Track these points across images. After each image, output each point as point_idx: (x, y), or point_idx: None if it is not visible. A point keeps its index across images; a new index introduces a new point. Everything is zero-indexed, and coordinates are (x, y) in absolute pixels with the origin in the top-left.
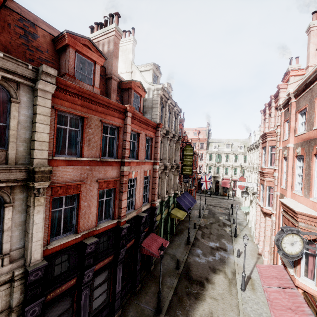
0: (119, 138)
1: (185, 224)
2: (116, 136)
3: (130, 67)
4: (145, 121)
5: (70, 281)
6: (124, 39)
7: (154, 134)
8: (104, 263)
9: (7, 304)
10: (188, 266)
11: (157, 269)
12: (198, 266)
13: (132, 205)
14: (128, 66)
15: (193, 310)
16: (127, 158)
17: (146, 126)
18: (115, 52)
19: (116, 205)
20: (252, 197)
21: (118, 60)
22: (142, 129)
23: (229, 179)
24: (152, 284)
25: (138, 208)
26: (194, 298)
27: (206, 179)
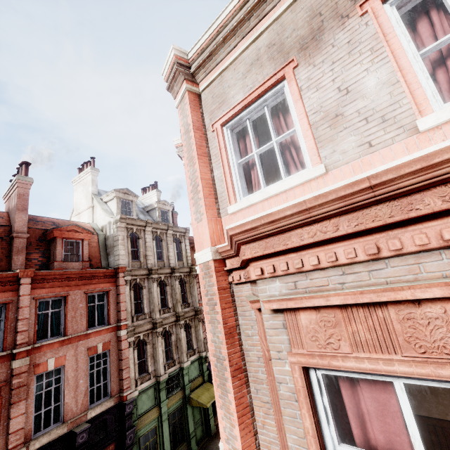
0: (7, 319)
1: None
2: (4, 317)
3: (90, 202)
4: (79, 274)
5: None
6: (83, 172)
7: (112, 285)
8: None
9: None
10: None
11: None
12: None
13: (60, 415)
14: (89, 200)
15: None
16: (23, 345)
17: (85, 280)
18: (20, 205)
19: None
20: None
21: (27, 212)
22: (74, 288)
23: None
24: None
25: (76, 416)
26: None
27: None
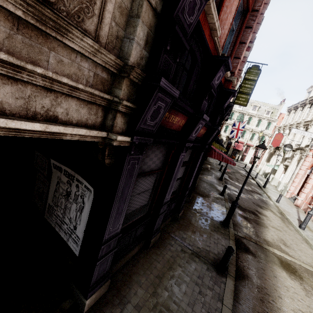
0: None
1: (209, 165)
2: None
3: None
4: None
5: (183, 116)
6: None
7: None
8: (198, 134)
9: (116, 46)
10: (231, 196)
11: (200, 190)
12: (241, 199)
13: None
14: None
15: (261, 233)
16: None
17: None
18: None
19: (235, 48)
20: (296, 153)
21: None
22: None
23: (243, 142)
24: (202, 199)
25: None
26: (255, 223)
27: (239, 127)
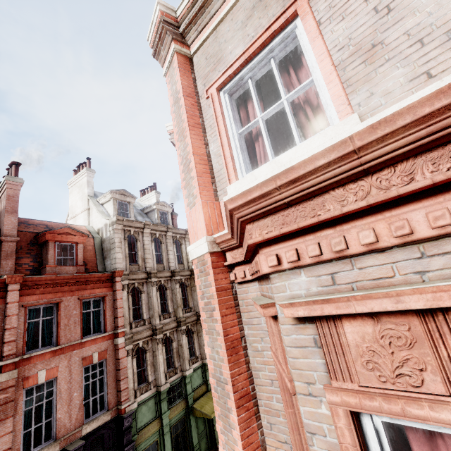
0: None
1: None
2: None
3: (86, 204)
4: (73, 279)
5: None
6: (79, 173)
7: (109, 290)
8: None
9: None
10: None
11: None
12: None
13: (52, 432)
14: (84, 203)
15: None
16: (10, 356)
17: (79, 286)
18: (9, 207)
19: None
20: None
21: (17, 214)
22: (67, 293)
23: None
24: None
25: (70, 432)
26: None
27: None
